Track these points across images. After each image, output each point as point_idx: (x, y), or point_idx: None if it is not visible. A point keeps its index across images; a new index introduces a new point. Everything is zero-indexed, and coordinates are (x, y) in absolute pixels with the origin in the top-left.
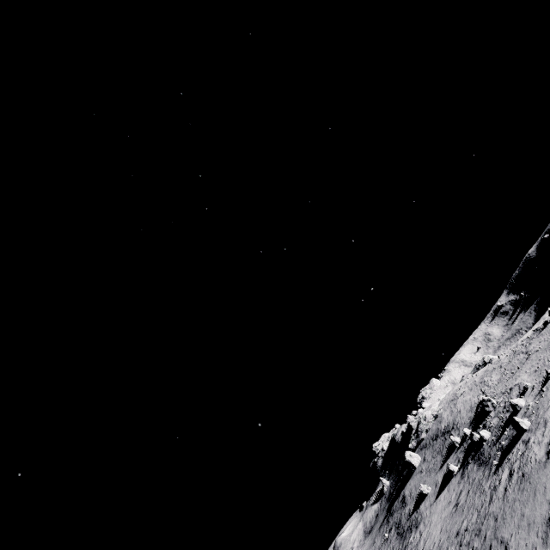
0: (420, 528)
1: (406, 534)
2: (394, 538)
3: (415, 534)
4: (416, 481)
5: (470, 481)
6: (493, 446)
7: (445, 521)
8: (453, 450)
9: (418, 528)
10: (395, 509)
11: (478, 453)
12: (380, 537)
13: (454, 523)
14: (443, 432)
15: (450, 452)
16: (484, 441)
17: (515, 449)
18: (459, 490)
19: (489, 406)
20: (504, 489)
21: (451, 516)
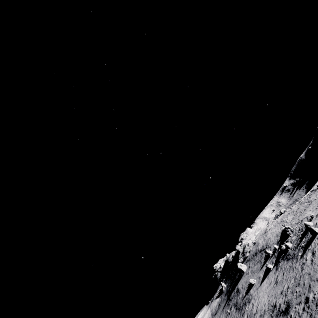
0: (252, 301)
1: (242, 307)
2: (234, 311)
3: (249, 305)
4: (245, 279)
5: (283, 269)
6: (295, 249)
7: (270, 292)
8: (268, 258)
9: (250, 302)
10: (233, 296)
11: (285, 255)
12: (224, 314)
13: (277, 290)
14: (260, 251)
15: (266, 260)
16: (288, 248)
17: (312, 243)
18: (276, 275)
19: (289, 231)
20: (311, 260)
21: (274, 288)
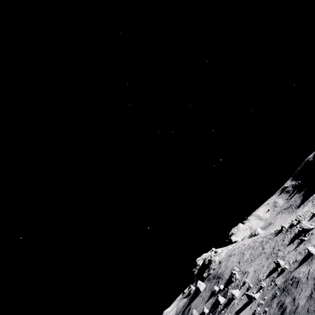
0: None
1: None
2: None
3: None
4: (197, 301)
5: None
6: (218, 314)
7: None
8: (214, 294)
9: None
10: (185, 313)
11: (215, 310)
12: None
13: None
14: (217, 276)
15: (213, 294)
16: (220, 304)
17: None
18: None
19: (234, 277)
20: None
21: None
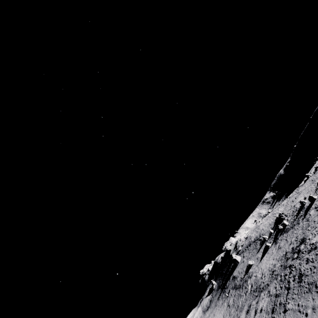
0: (253, 275)
1: (242, 285)
2: (234, 292)
3: (251, 279)
4: (241, 266)
5: (284, 238)
6: (294, 222)
7: (274, 256)
8: (264, 242)
9: (252, 276)
10: (229, 284)
11: (283, 231)
12: (221, 300)
13: (283, 248)
14: (253, 241)
15: (262, 244)
16: (286, 226)
17: (312, 206)
18: (277, 246)
19: (283, 216)
20: (316, 211)
21: (278, 251)
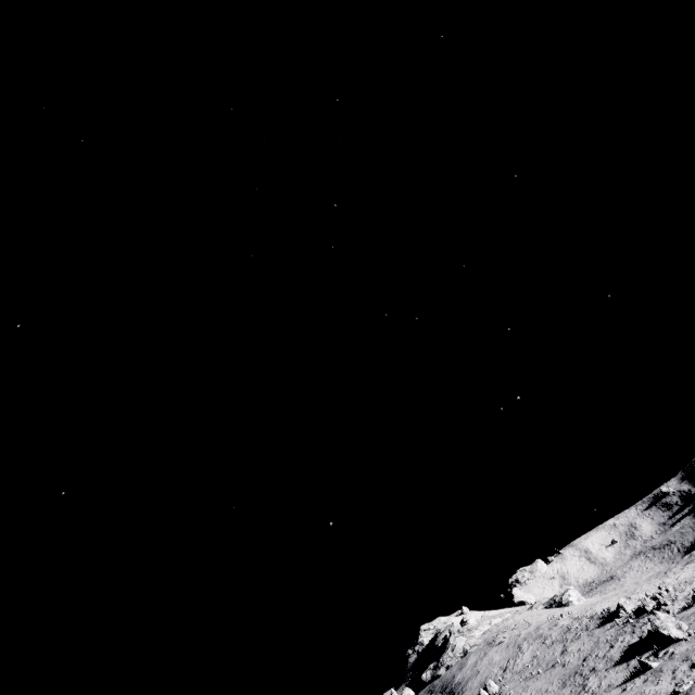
0: None
1: None
2: None
3: None
4: None
5: None
6: None
7: None
8: None
9: None
10: None
11: None
12: None
13: None
14: (451, 689)
15: None
16: None
17: None
18: None
19: None
20: None
21: None
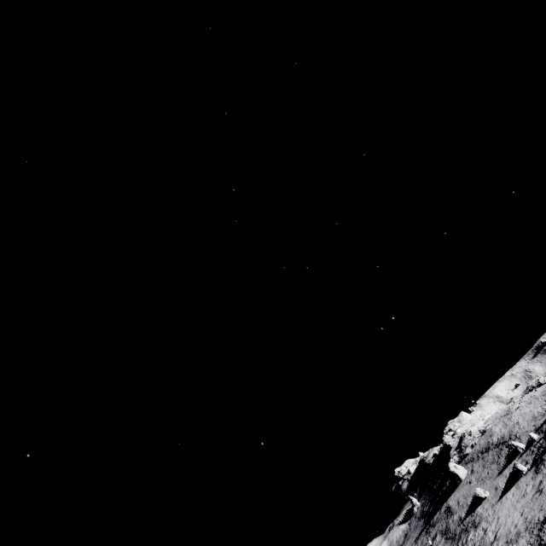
0: (482, 525)
1: (459, 536)
2: (443, 543)
3: (475, 532)
4: (464, 491)
5: None
6: None
7: (525, 506)
8: (515, 456)
9: (479, 526)
10: (437, 519)
11: None
12: None
13: (544, 500)
14: (495, 444)
15: (511, 458)
16: None
17: None
18: (537, 481)
19: None
20: None
21: (534, 499)
